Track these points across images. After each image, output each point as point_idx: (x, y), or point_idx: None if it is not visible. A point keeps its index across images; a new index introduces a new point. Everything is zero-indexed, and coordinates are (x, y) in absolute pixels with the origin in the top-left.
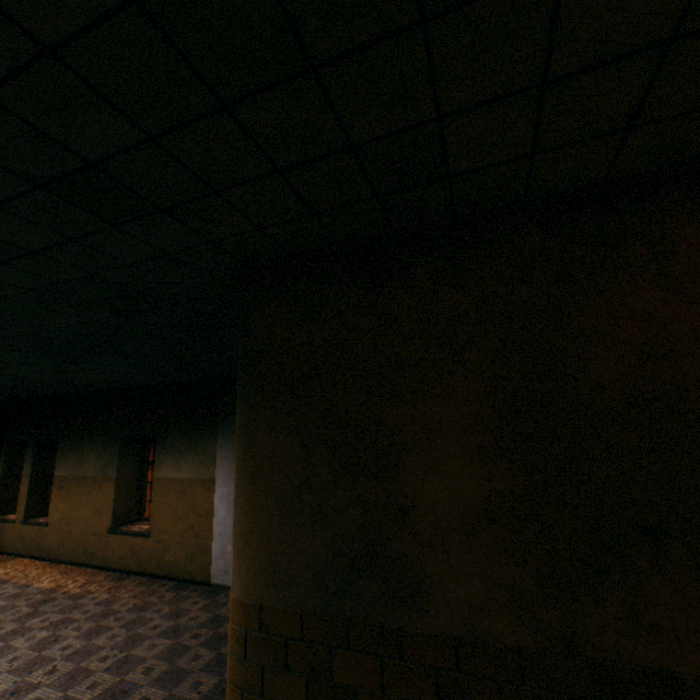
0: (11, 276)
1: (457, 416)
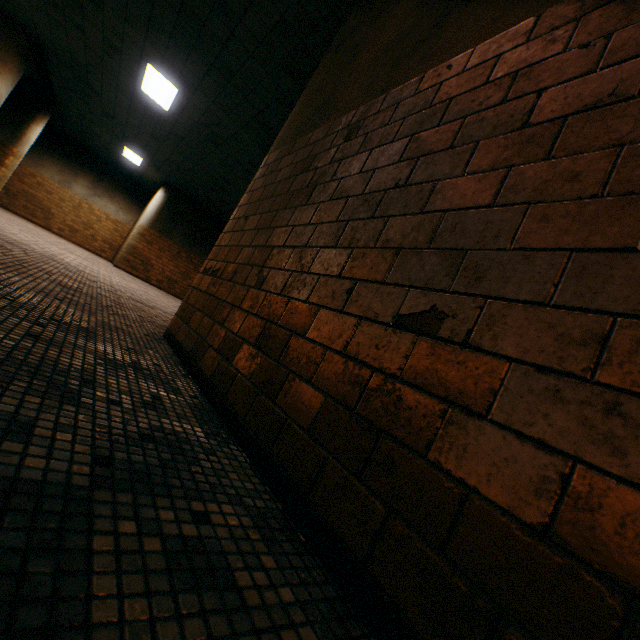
0: (253, 23)
1: (404, 6)
